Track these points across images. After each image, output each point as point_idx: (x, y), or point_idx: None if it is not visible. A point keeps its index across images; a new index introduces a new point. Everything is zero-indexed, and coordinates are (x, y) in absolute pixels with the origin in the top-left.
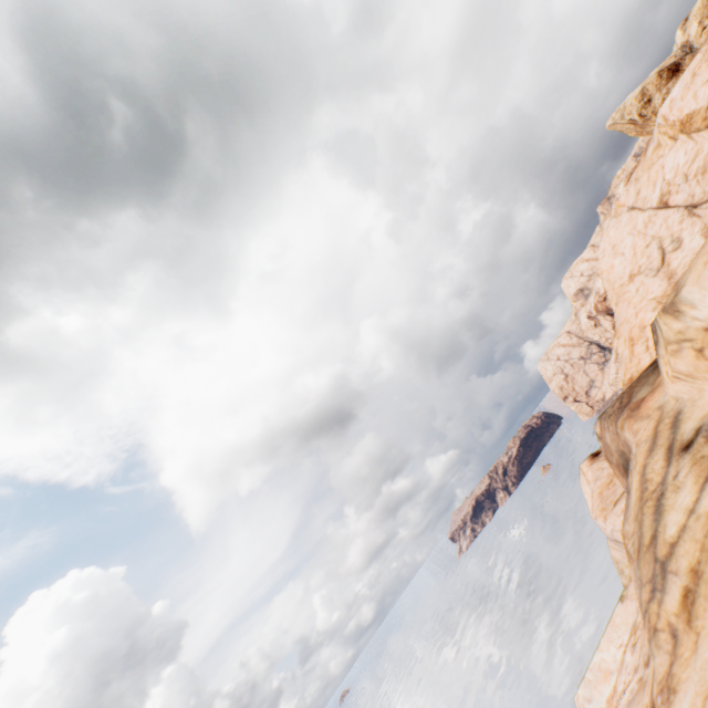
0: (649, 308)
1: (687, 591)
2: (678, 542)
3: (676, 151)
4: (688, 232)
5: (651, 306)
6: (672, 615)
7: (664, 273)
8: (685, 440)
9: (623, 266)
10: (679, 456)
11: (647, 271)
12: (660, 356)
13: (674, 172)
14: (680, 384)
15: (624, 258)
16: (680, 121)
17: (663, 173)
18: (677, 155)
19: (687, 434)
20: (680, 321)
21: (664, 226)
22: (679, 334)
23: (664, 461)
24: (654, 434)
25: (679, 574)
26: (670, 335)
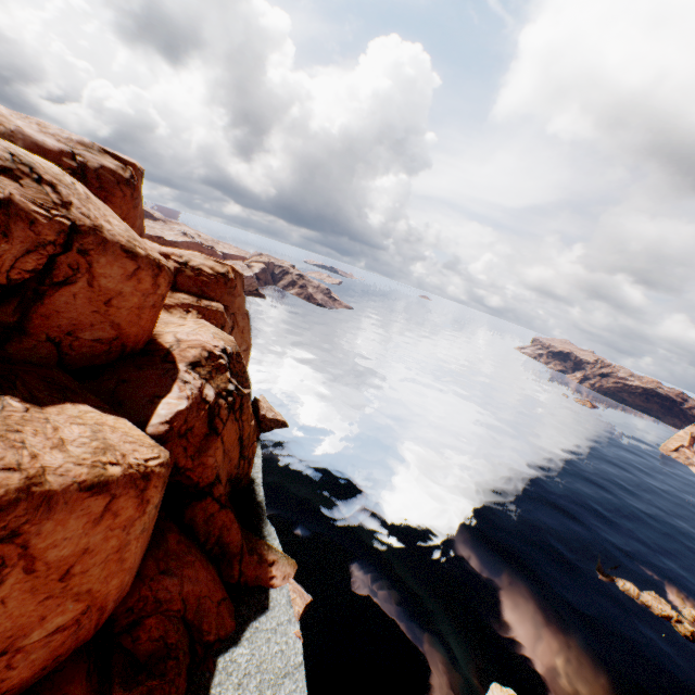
0: None
1: None
2: None
3: None
4: None
5: None
6: None
7: None
8: None
9: None
10: None
11: None
12: None
13: None
14: None
15: None
16: None
17: None
18: None
19: None
20: None
21: None
22: None
23: None
24: None
25: None
26: None
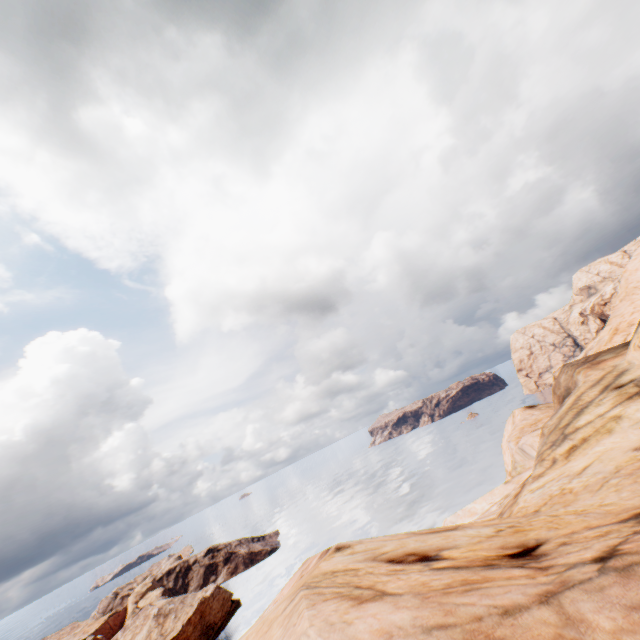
0: None
1: (574, 446)
2: (582, 427)
3: None
4: None
5: None
6: (557, 455)
7: None
8: (620, 384)
9: None
10: (611, 391)
11: None
12: (637, 333)
13: None
14: (639, 353)
15: None
16: None
17: None
18: None
19: (624, 381)
20: None
21: None
22: None
23: (598, 392)
24: (601, 378)
25: (573, 440)
26: None
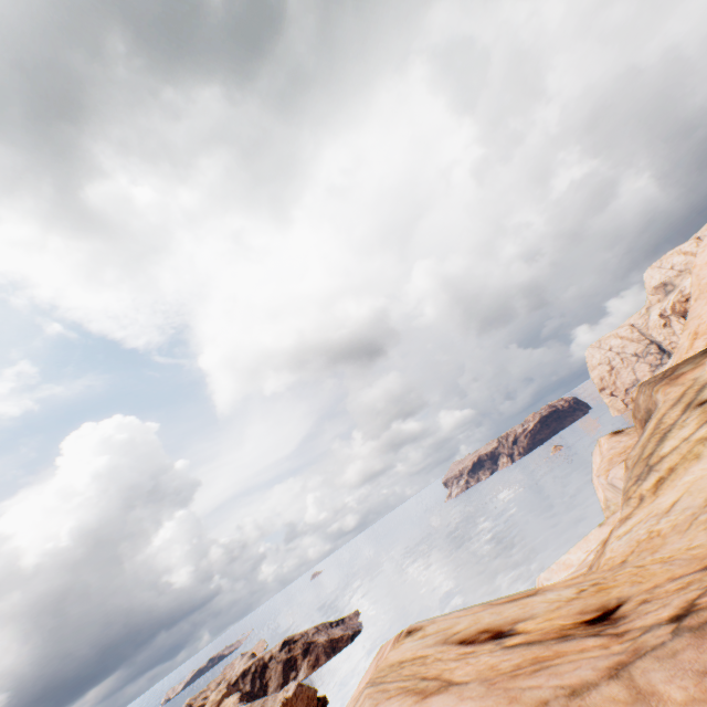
0: None
1: (661, 478)
2: (667, 455)
3: None
4: None
5: None
6: (644, 490)
7: None
8: (702, 400)
9: None
10: (693, 409)
11: None
12: None
13: None
14: None
15: None
16: None
17: None
18: None
19: (706, 396)
20: None
21: None
22: None
23: (680, 412)
24: (681, 395)
25: (660, 471)
26: None
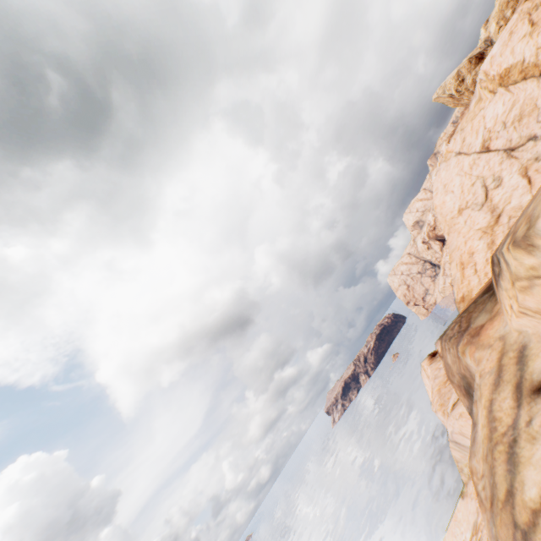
0: (476, 237)
1: None
2: None
3: (495, 102)
4: (507, 172)
5: (477, 236)
6: None
7: (487, 207)
8: (536, 381)
9: (453, 201)
10: (531, 399)
11: (473, 206)
12: (504, 289)
13: (494, 120)
14: (527, 319)
15: (454, 195)
16: (500, 75)
17: (484, 122)
18: (496, 106)
19: (538, 374)
20: (535, 256)
21: (486, 167)
22: (532, 270)
23: (513, 401)
24: (498, 367)
25: None
26: (521, 271)
